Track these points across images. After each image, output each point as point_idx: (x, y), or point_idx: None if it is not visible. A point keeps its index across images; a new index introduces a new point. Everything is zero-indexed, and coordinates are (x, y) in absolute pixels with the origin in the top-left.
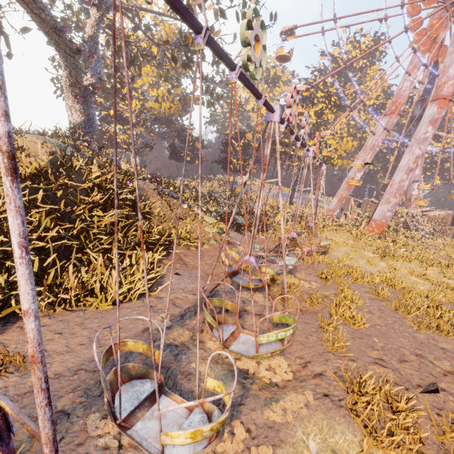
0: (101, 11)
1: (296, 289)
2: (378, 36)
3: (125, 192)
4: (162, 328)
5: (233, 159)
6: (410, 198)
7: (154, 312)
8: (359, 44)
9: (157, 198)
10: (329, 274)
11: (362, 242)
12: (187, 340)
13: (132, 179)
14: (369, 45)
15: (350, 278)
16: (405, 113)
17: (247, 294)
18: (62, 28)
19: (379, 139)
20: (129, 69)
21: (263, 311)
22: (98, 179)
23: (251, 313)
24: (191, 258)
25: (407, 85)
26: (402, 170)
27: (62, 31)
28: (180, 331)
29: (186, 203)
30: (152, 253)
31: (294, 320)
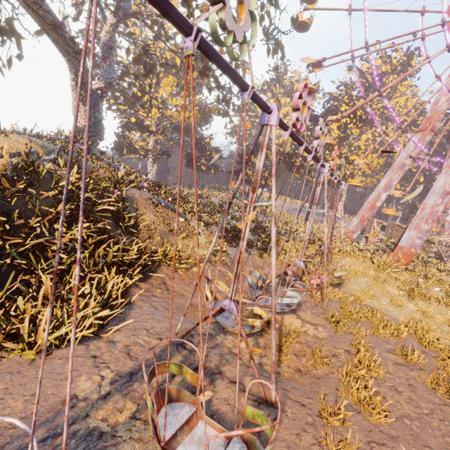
0: (117, 17)
1: (295, 340)
2: (411, 51)
3: (107, 202)
4: (94, 396)
5: (249, 171)
6: (443, 224)
7: (94, 367)
8: (390, 59)
9: (149, 209)
10: (342, 318)
11: (386, 273)
12: (125, 419)
13: (126, 186)
14: (401, 60)
15: (369, 325)
16: (439, 131)
17: (233, 338)
18: (60, 25)
19: (409, 157)
20: (149, 78)
21: (244, 375)
22: (69, 187)
23: (226, 379)
24: (177, 282)
25: (444, 100)
26: (436, 193)
27: (60, 28)
28: (119, 403)
29: (183, 217)
30: (125, 276)
31: (272, 433)
